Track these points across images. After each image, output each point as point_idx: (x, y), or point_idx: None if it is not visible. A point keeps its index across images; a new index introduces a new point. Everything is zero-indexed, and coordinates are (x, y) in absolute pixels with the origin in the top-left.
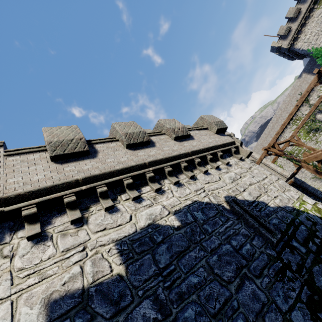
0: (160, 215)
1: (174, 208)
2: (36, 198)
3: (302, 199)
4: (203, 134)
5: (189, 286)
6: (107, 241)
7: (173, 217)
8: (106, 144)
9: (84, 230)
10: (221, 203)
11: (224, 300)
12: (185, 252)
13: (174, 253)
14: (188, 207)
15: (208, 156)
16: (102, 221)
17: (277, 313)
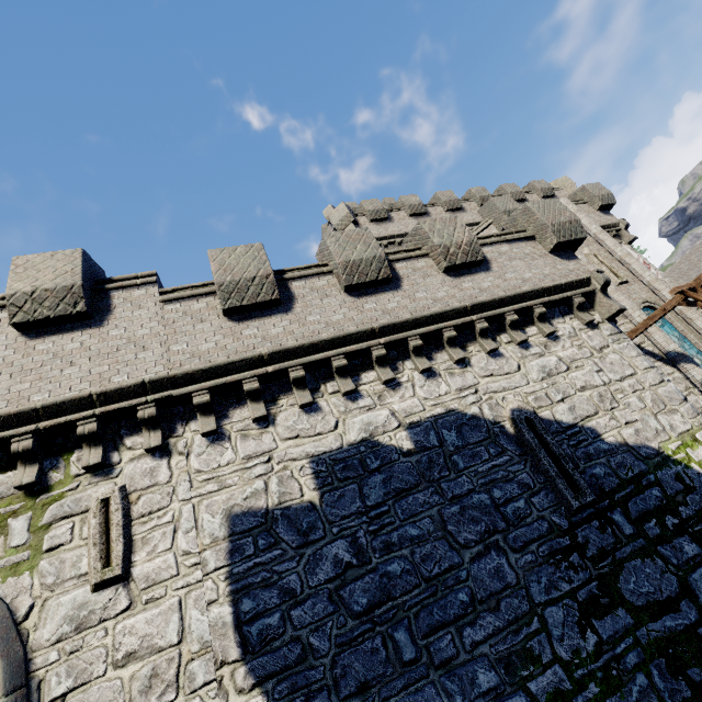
0: (384, 426)
1: (410, 418)
2: (209, 380)
3: (694, 436)
4: (517, 254)
5: (403, 538)
6: (300, 455)
7: (405, 434)
8: (310, 280)
9: (270, 433)
10: (500, 420)
11: (448, 566)
12: (410, 491)
13: (392, 489)
14: (435, 420)
15: (507, 317)
16: (295, 423)
17: (525, 601)
